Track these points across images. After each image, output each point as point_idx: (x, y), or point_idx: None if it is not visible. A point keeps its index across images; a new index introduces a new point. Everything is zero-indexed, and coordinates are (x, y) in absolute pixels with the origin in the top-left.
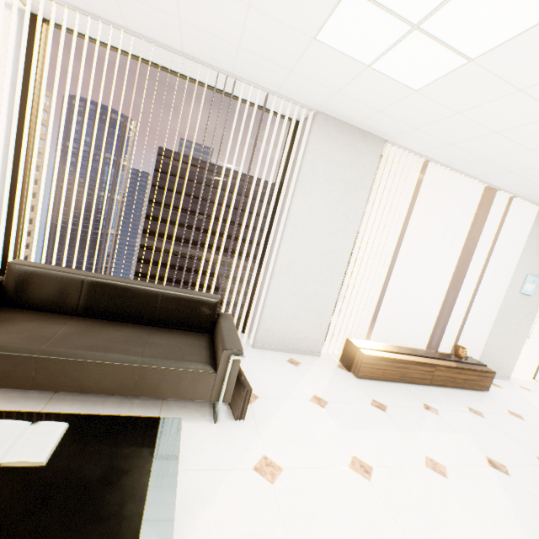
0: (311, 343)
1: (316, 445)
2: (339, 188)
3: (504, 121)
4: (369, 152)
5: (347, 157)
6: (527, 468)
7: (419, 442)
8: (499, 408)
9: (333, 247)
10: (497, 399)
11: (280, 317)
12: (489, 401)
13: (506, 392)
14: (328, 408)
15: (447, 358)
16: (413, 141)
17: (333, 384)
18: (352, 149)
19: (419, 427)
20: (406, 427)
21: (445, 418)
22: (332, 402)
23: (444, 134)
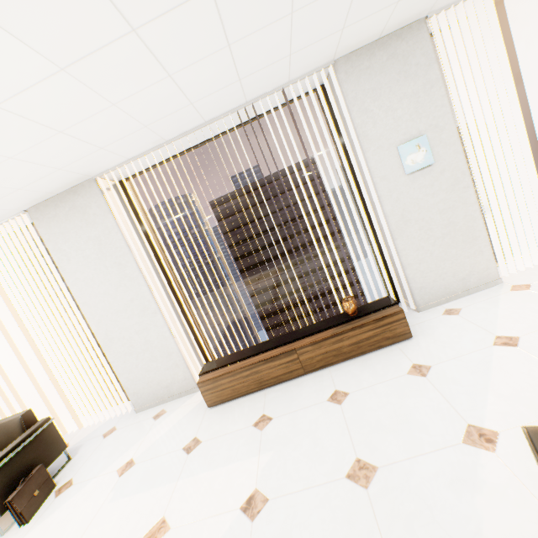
0: (181, 383)
1: (57, 537)
2: (92, 247)
3: (26, 133)
4: (90, 200)
5: (76, 220)
6: (305, 494)
7: (179, 494)
8: (398, 369)
9: (130, 295)
10: (416, 347)
11: (136, 378)
12: (394, 359)
13: (457, 320)
14: (124, 475)
15: (328, 325)
16: (94, 165)
17: (170, 431)
18: (75, 210)
19: (208, 465)
20: (189, 472)
21: (267, 433)
22: (138, 464)
23: (72, 155)
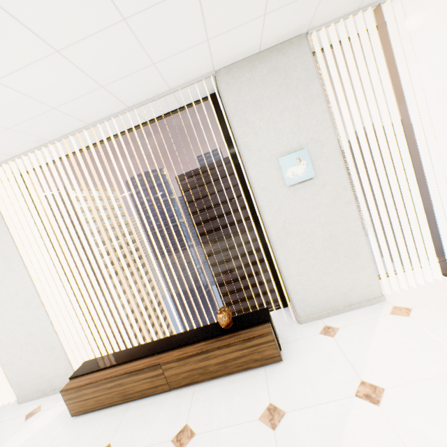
0: (63, 378)
1: None
2: None
3: None
4: None
5: None
6: None
7: None
8: (253, 407)
9: (15, 288)
10: (281, 377)
11: (19, 369)
12: (255, 389)
13: (331, 345)
14: None
15: (201, 337)
16: None
17: (26, 443)
18: None
19: None
20: None
21: None
22: None
23: None
